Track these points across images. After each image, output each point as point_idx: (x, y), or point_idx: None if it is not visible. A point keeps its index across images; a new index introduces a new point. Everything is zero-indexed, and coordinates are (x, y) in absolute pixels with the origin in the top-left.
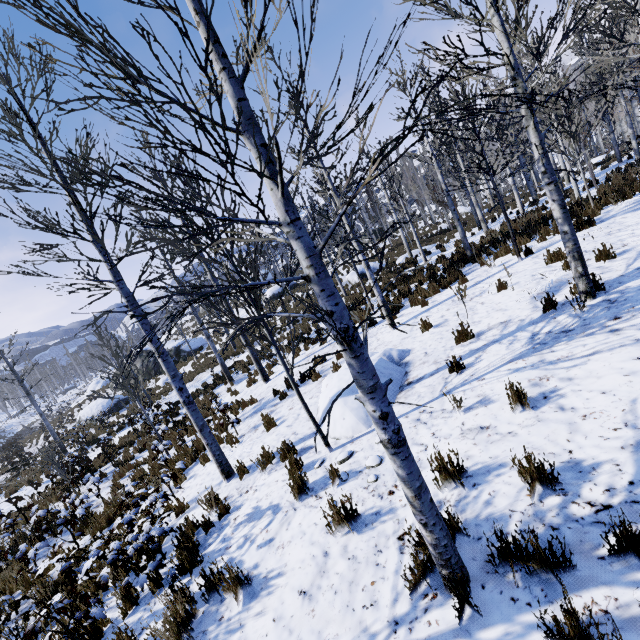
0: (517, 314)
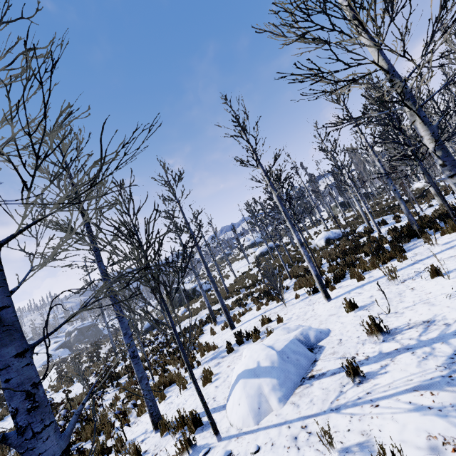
0: (444, 314)
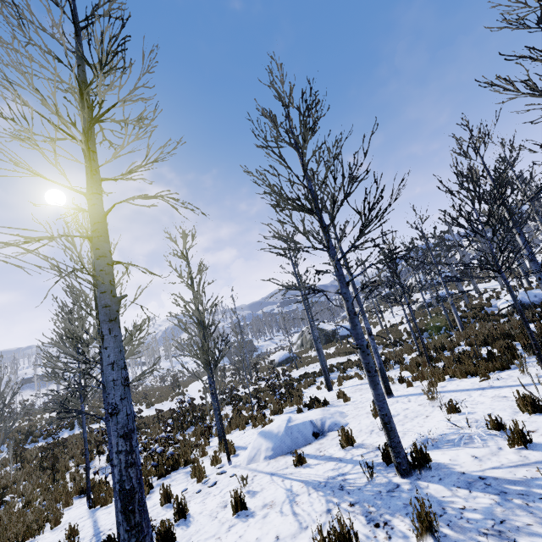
0: None
